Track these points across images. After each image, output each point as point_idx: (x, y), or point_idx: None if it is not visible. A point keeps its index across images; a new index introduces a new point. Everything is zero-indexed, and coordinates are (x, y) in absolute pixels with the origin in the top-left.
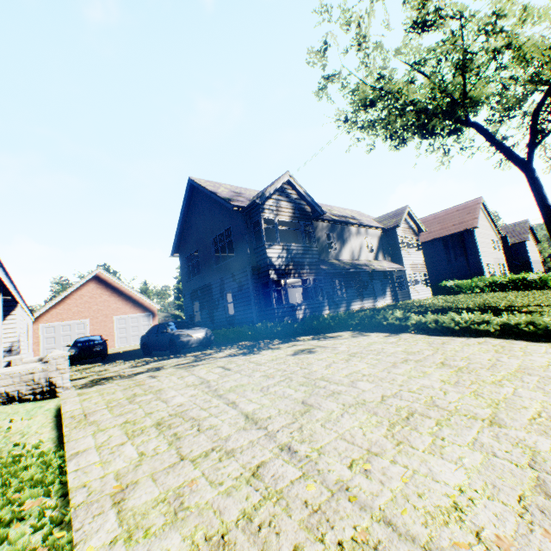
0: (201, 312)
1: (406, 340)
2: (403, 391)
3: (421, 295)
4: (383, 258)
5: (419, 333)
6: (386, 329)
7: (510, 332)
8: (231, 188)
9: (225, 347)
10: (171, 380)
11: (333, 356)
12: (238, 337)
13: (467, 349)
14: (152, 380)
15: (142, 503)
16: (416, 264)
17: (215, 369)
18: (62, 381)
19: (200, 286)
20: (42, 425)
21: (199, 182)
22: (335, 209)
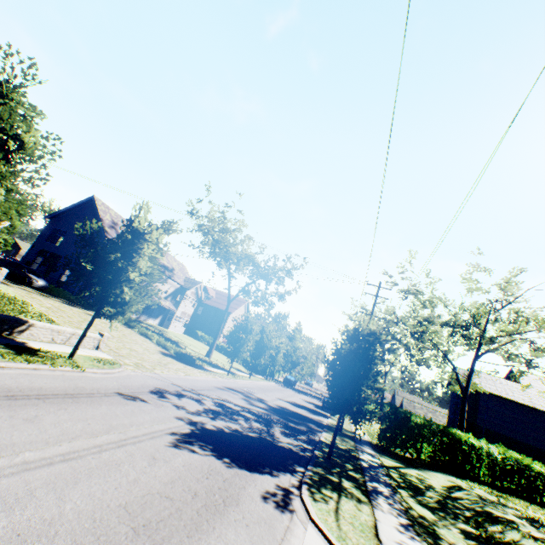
0: (40, 266)
1: (128, 330)
2: (107, 330)
3: (177, 329)
4: (171, 300)
5: (136, 332)
6: (128, 326)
7: (156, 342)
8: (114, 217)
9: (53, 296)
10: (42, 299)
11: (99, 320)
12: (60, 295)
13: (137, 337)
14: (35, 295)
15: (53, 315)
16: (186, 313)
17: (57, 303)
18: (1, 278)
19: (52, 251)
20: (6, 291)
21: (98, 205)
22: (168, 259)
